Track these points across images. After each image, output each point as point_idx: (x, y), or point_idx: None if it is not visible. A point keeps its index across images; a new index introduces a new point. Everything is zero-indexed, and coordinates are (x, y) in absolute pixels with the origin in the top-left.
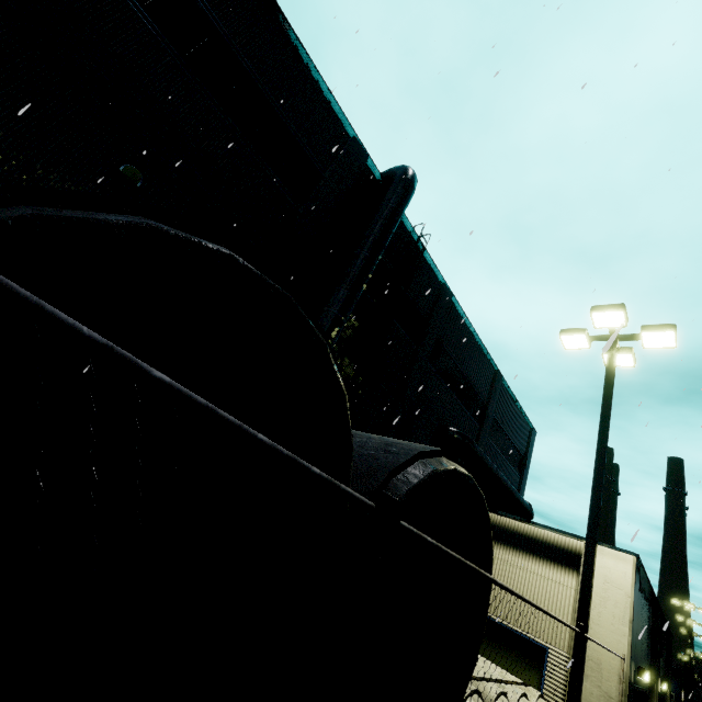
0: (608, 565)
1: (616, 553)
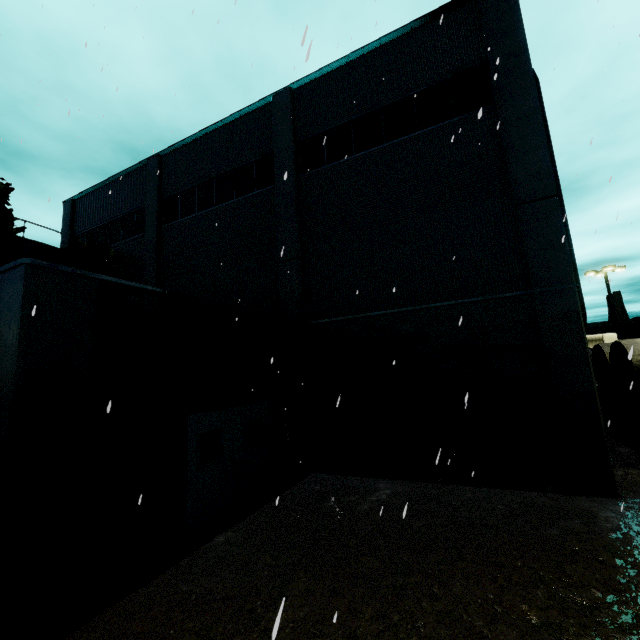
0: (611, 338)
1: (612, 334)
